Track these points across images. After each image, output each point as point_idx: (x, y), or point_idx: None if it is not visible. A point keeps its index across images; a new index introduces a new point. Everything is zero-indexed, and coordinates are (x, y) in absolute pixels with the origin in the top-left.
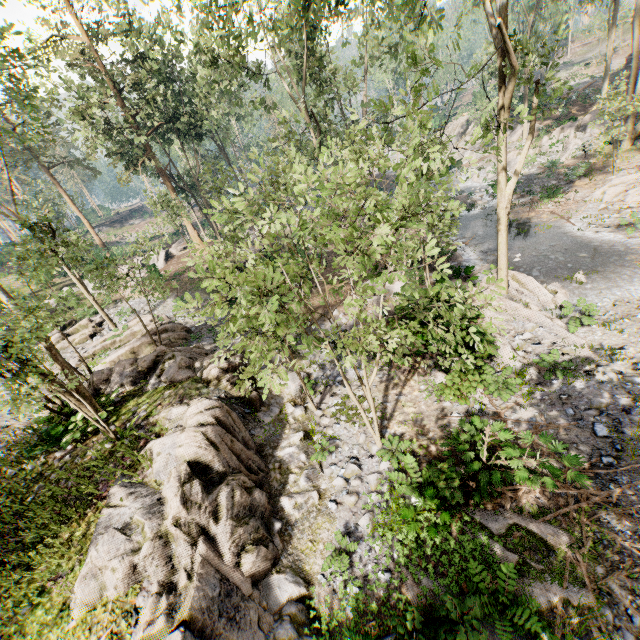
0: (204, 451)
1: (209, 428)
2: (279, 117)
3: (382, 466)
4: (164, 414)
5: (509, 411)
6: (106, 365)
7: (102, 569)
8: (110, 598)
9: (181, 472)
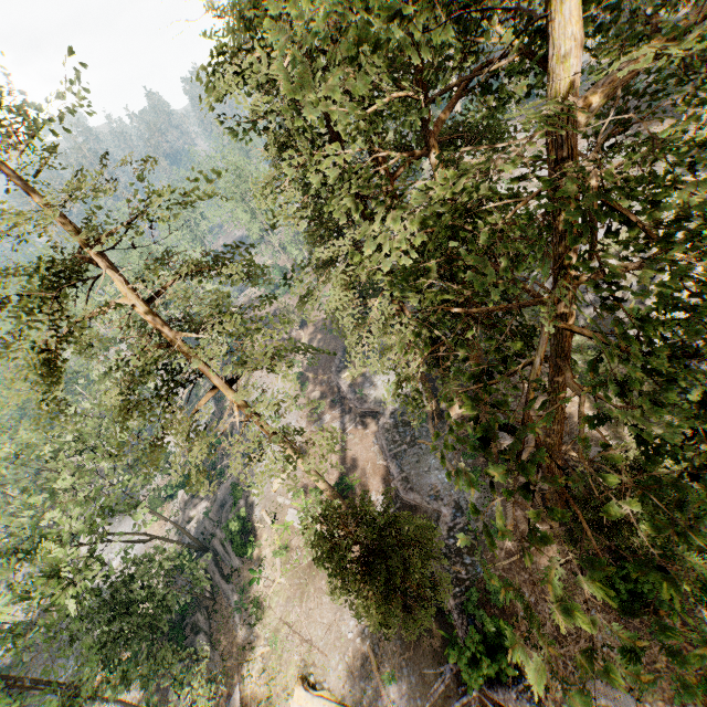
0: None
1: None
2: None
3: None
4: None
5: None
6: None
7: None
8: None
9: None
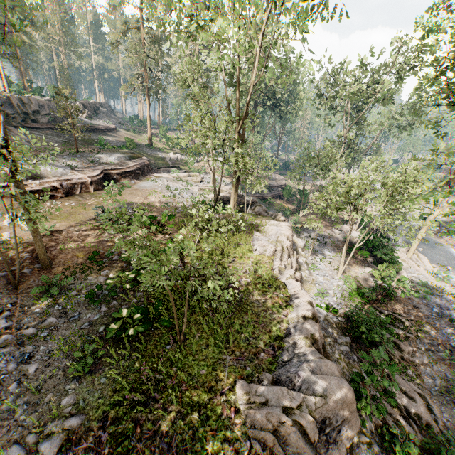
0: (291, 236)
1: (292, 231)
2: (338, 133)
3: (339, 282)
4: (266, 221)
5: (398, 291)
6: (212, 196)
7: (265, 246)
8: (266, 254)
9: (285, 237)
